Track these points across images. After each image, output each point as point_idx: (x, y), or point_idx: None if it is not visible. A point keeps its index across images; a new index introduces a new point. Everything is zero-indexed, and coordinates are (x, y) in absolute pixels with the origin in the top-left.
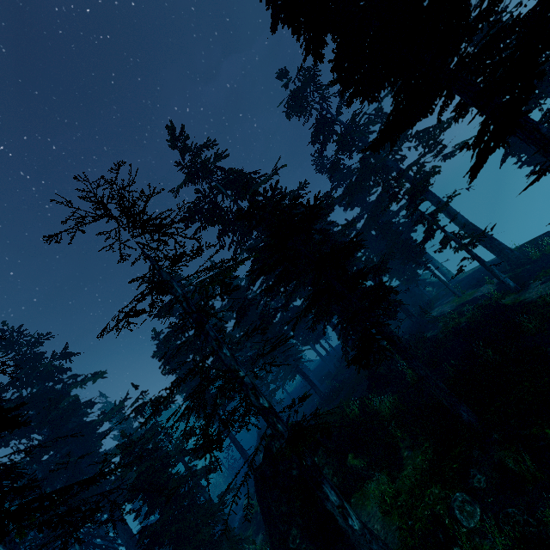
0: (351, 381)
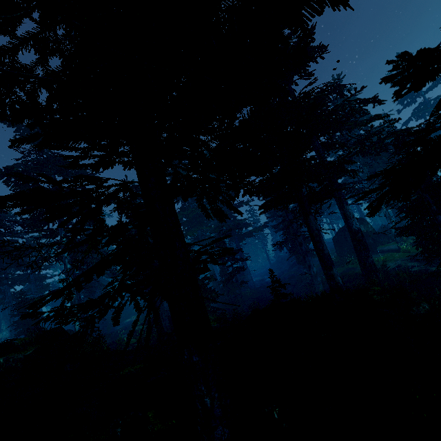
0: None
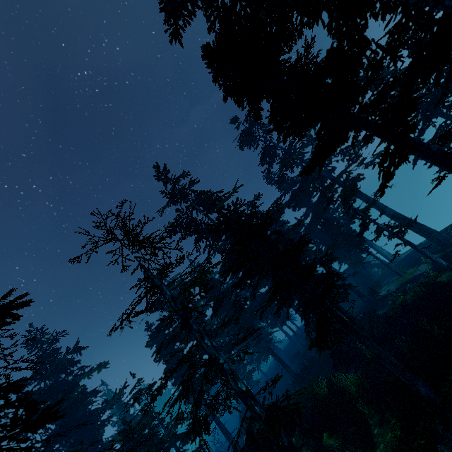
0: (318, 359)
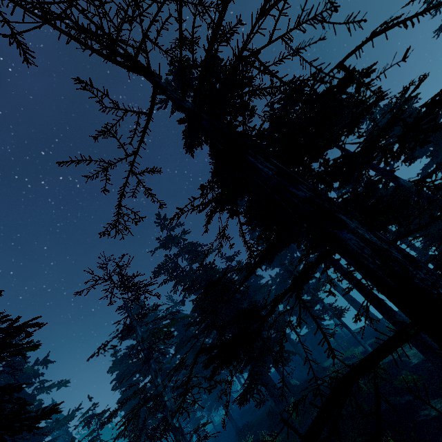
0: (262, 417)
